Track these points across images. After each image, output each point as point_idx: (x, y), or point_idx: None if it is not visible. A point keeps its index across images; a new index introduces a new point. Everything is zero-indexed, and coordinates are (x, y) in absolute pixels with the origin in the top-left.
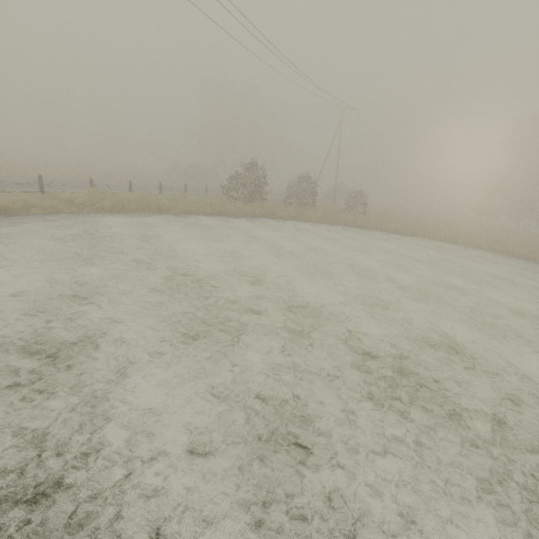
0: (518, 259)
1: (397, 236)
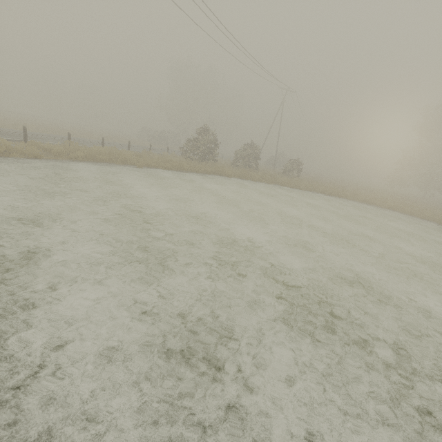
0: (424, 220)
1: (324, 196)
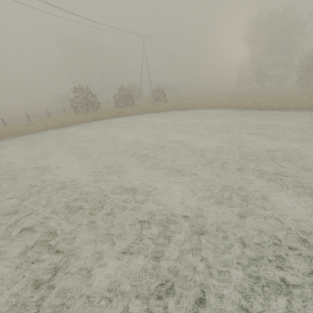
0: (244, 110)
1: (178, 112)
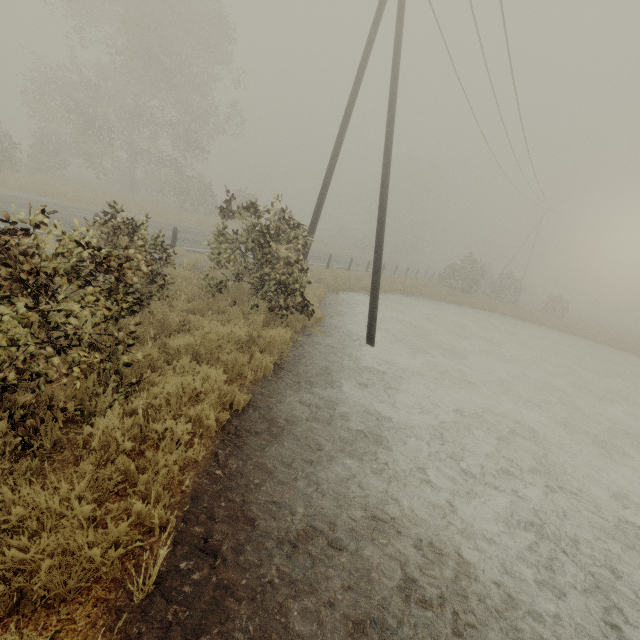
0: None
1: (613, 350)
